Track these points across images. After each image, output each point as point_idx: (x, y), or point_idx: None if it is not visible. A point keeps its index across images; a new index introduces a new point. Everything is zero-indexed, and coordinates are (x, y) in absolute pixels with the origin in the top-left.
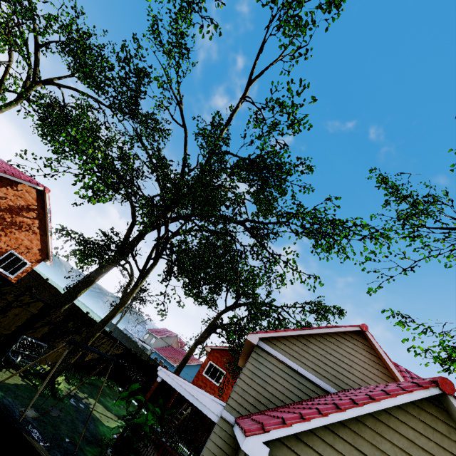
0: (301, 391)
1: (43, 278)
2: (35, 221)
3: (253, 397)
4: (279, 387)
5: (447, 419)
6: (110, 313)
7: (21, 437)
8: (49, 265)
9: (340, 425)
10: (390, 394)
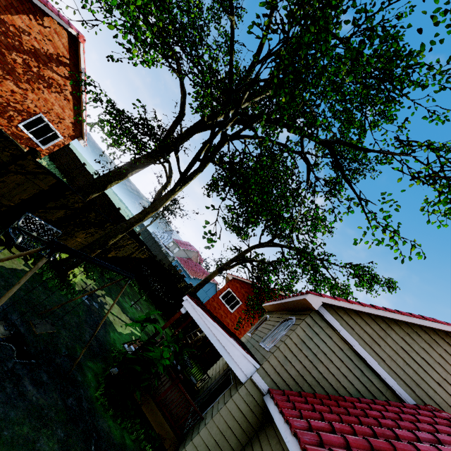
0: (362, 385)
1: (81, 162)
2: (67, 82)
3: (296, 370)
4: (334, 371)
5: None
6: (137, 215)
7: None
8: (83, 145)
9: None
10: None
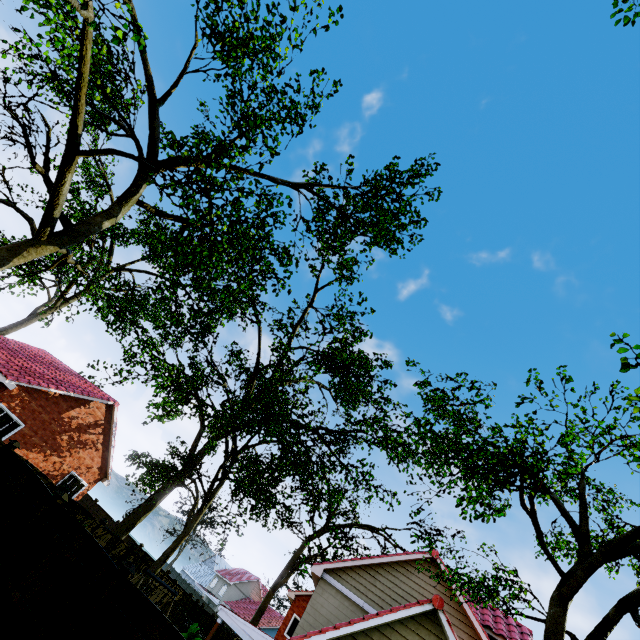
0: None
1: (92, 500)
2: (100, 436)
3: None
4: None
5: (439, 632)
6: (172, 544)
7: (149, 601)
8: (106, 485)
9: (352, 638)
10: (392, 610)
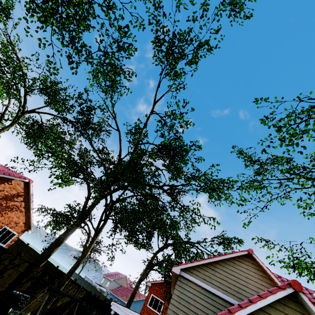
0: (214, 307)
1: (25, 244)
2: (22, 203)
3: None
4: (199, 306)
5: (302, 310)
6: (75, 264)
7: None
8: (30, 233)
9: None
10: (262, 297)
